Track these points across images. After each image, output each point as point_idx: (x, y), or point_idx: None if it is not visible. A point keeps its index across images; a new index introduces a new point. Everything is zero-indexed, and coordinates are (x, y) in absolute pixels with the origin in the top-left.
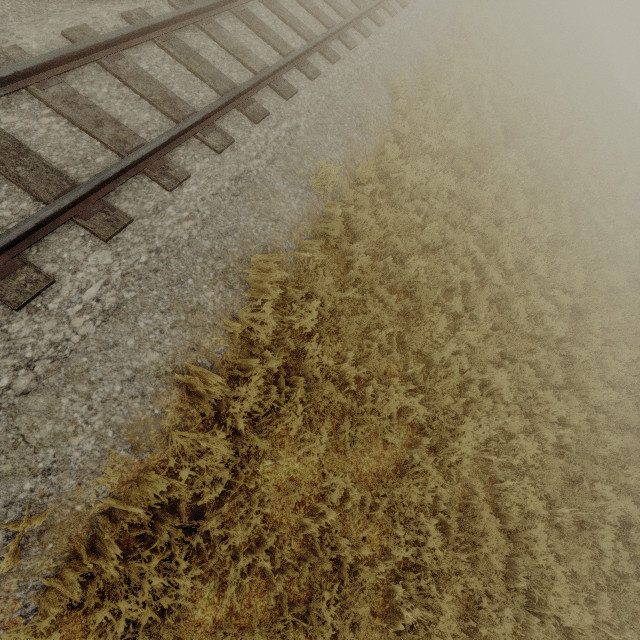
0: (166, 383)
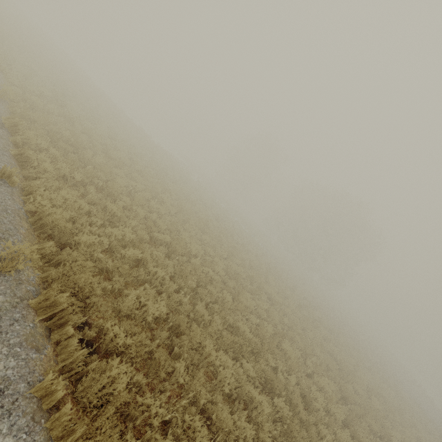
0: (10, 154)
